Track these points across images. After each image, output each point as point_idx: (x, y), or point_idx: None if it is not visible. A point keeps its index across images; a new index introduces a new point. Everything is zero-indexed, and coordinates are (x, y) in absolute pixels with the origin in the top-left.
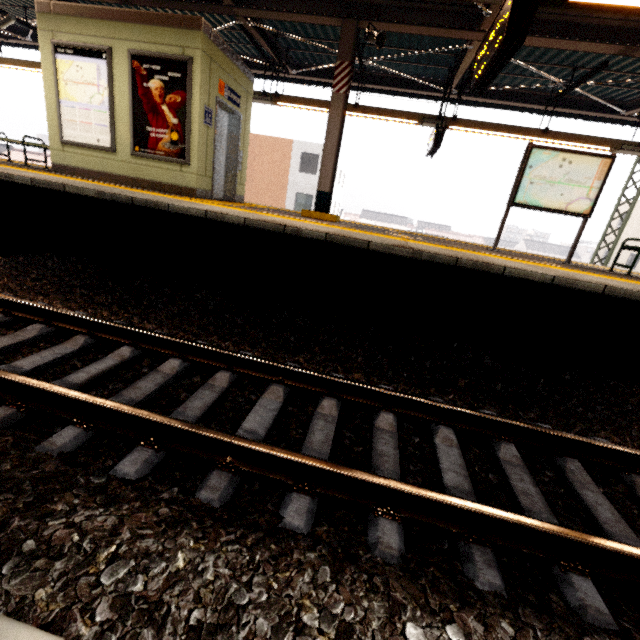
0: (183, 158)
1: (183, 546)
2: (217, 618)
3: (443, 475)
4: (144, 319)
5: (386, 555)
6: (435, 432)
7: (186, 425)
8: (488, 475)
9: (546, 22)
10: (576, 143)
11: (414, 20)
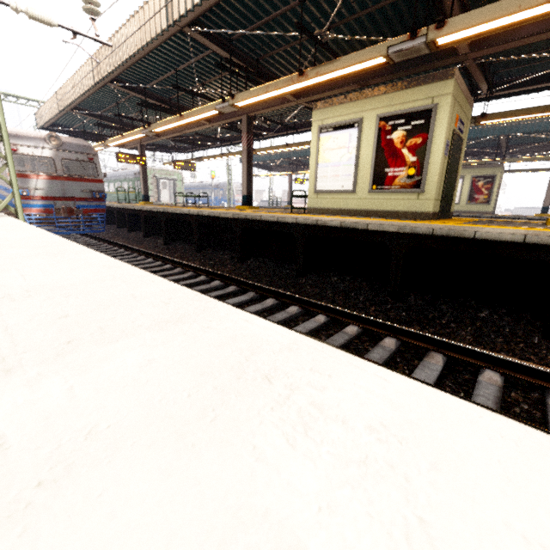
0: (487, 203)
1: None
2: None
3: None
4: None
5: None
6: None
7: None
8: None
9: None
10: None
11: None
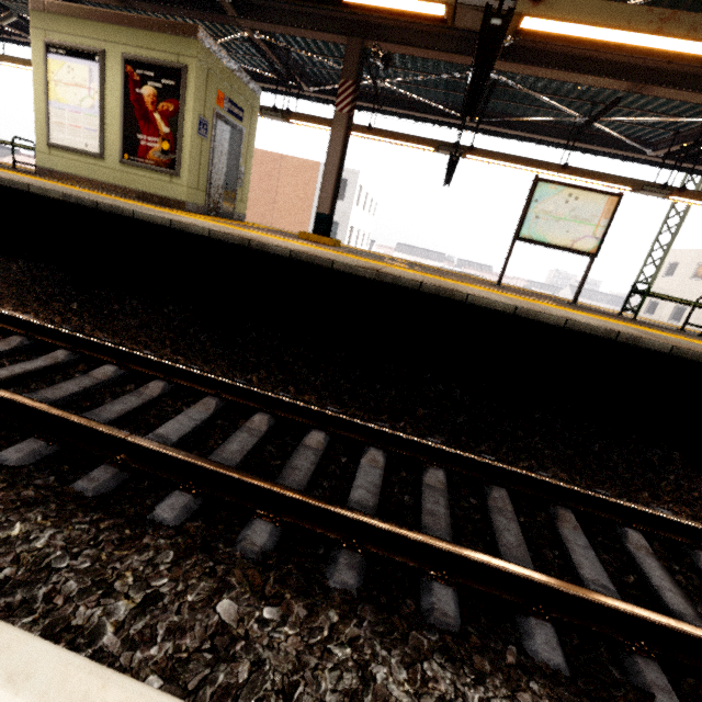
0: (173, 169)
1: (28, 520)
2: (28, 577)
3: (352, 491)
4: (98, 328)
5: (247, 550)
6: (364, 453)
7: (83, 420)
8: (404, 496)
9: (554, 54)
10: (596, 181)
11: (421, 43)
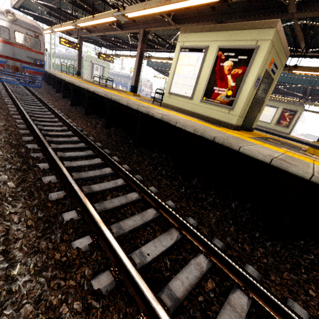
0: (287, 127)
1: None
2: None
3: None
4: None
5: None
6: None
7: None
8: None
9: None
10: None
11: None
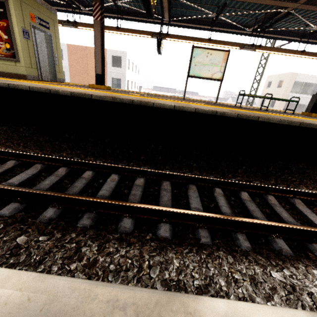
0: (15, 58)
1: None
2: None
3: (99, 191)
4: None
5: (42, 219)
6: (109, 177)
7: None
8: (125, 190)
9: None
10: (224, 45)
11: None
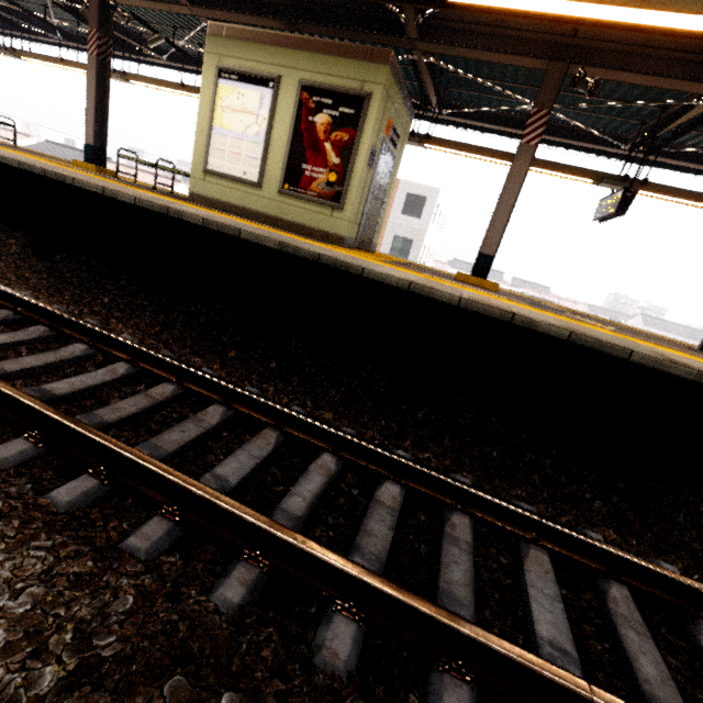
0: (337, 202)
1: None
2: None
3: None
4: (316, 403)
5: None
6: None
7: (511, 649)
8: None
9: None
10: None
11: (641, 68)
